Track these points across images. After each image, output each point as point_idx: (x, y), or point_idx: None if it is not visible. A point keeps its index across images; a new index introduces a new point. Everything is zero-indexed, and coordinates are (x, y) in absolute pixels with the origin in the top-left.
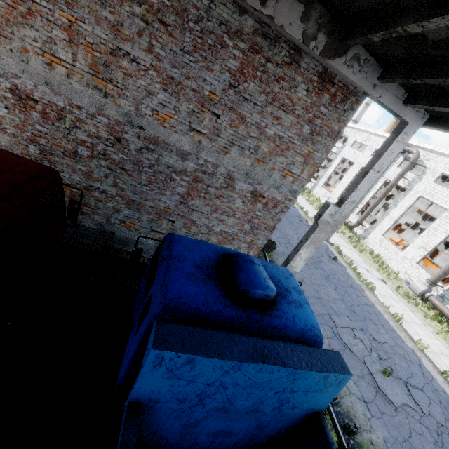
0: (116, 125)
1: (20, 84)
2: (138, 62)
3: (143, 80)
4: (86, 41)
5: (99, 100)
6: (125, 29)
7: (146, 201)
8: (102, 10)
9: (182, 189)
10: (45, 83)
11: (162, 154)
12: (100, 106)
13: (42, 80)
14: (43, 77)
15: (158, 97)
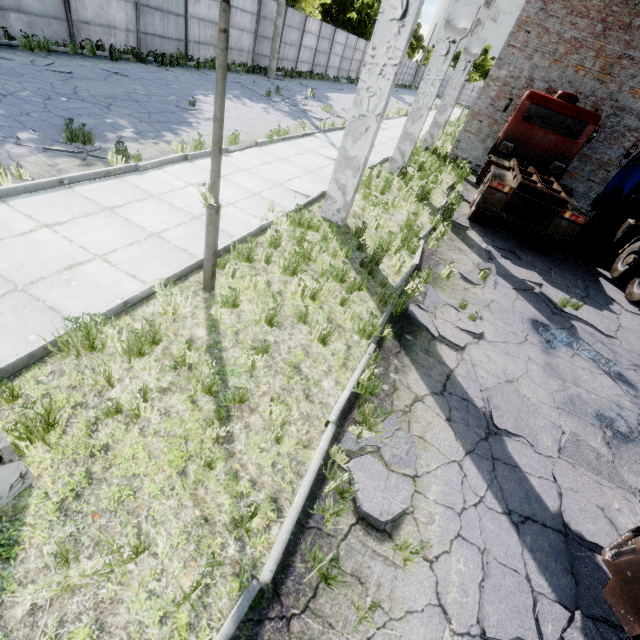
0: (599, 102)
1: (553, 85)
2: (634, 59)
3: (632, 70)
4: (605, 55)
5: (595, 87)
6: (634, 43)
7: (594, 155)
8: (624, 36)
9: (628, 144)
10: (568, 82)
11: (623, 118)
12: (595, 90)
13: (567, 81)
14: (568, 79)
15: (638, 78)
